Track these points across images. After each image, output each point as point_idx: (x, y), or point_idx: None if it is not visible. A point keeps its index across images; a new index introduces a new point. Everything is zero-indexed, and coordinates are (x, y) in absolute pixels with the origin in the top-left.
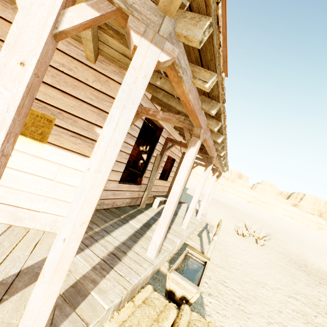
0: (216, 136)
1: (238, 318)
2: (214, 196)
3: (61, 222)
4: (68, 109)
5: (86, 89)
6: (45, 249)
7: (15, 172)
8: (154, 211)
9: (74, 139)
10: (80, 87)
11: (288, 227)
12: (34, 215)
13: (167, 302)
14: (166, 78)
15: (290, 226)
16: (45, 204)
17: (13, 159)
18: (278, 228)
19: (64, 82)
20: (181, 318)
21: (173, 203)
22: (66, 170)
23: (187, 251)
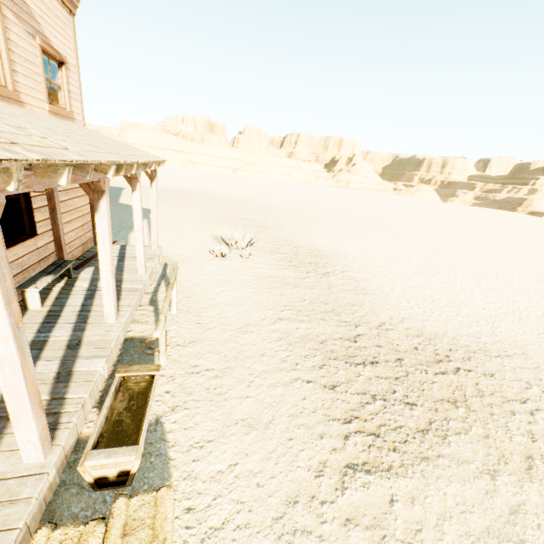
0: (49, 170)
1: (213, 412)
2: (178, 183)
3: None
4: None
5: None
6: None
7: None
8: (36, 321)
9: None
10: None
11: (285, 194)
12: None
13: (84, 525)
14: None
15: (288, 190)
16: None
17: None
18: (272, 204)
19: None
20: (110, 532)
21: (17, 373)
22: None
23: (118, 380)
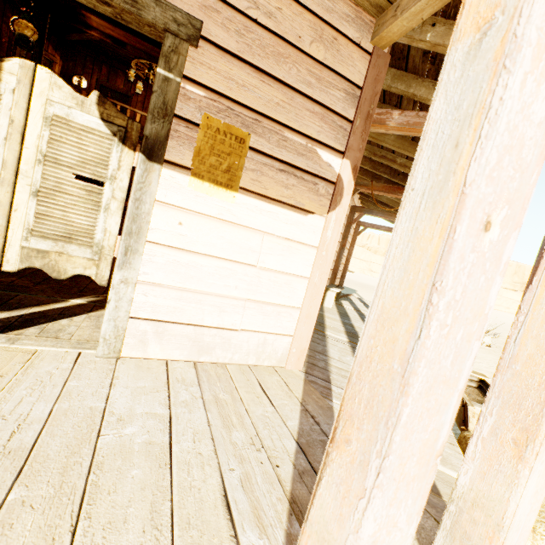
0: None
1: None
2: (364, 281)
3: (272, 345)
4: (271, 110)
5: (299, 62)
6: (282, 396)
7: (190, 257)
8: (334, 312)
9: (284, 176)
10: (289, 58)
11: None
12: (229, 339)
13: None
14: (449, 22)
15: None
16: (245, 314)
17: (183, 230)
18: None
19: (259, 47)
20: None
21: None
22: (273, 243)
23: None
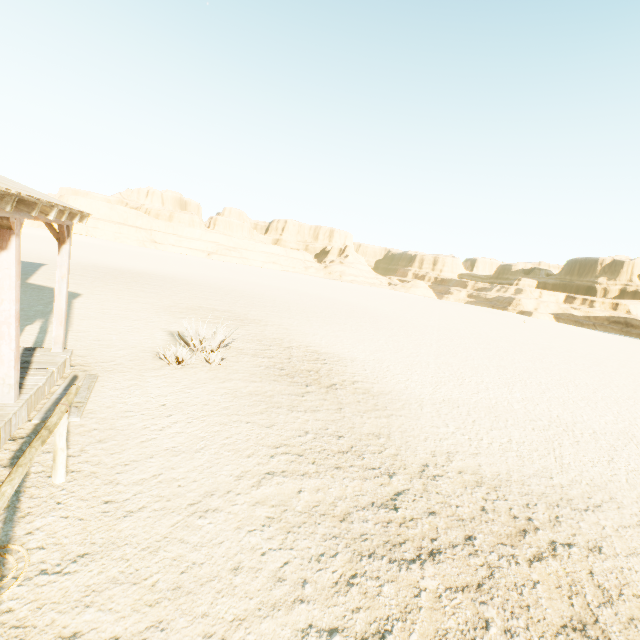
0: None
1: None
2: (132, 264)
3: None
4: None
5: None
6: None
7: None
8: None
9: None
10: None
11: (271, 283)
12: None
13: None
14: None
15: (274, 279)
16: None
17: None
18: (256, 293)
19: None
20: None
21: None
22: None
23: None
